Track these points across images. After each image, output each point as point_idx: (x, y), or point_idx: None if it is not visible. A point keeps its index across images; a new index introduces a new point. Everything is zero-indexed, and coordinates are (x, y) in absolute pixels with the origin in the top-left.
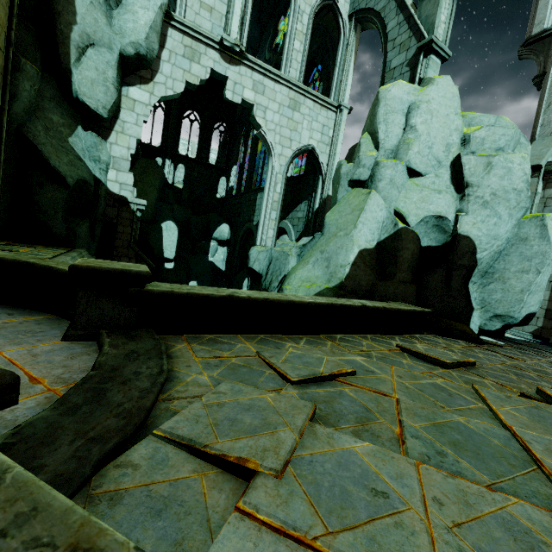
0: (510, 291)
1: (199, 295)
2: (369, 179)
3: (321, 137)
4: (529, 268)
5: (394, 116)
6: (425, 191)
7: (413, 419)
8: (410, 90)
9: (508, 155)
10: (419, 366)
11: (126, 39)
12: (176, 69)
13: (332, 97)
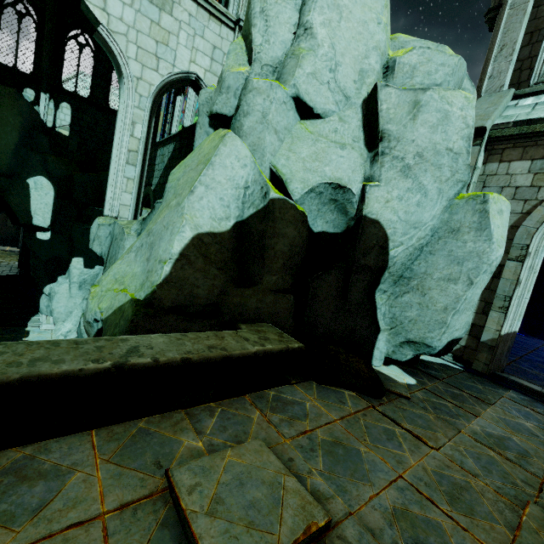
0: (429, 308)
1: None
2: (234, 114)
3: (210, 64)
4: (458, 275)
5: (280, 6)
6: (321, 143)
7: None
8: None
9: (446, 92)
10: None
11: None
12: None
13: (231, 7)
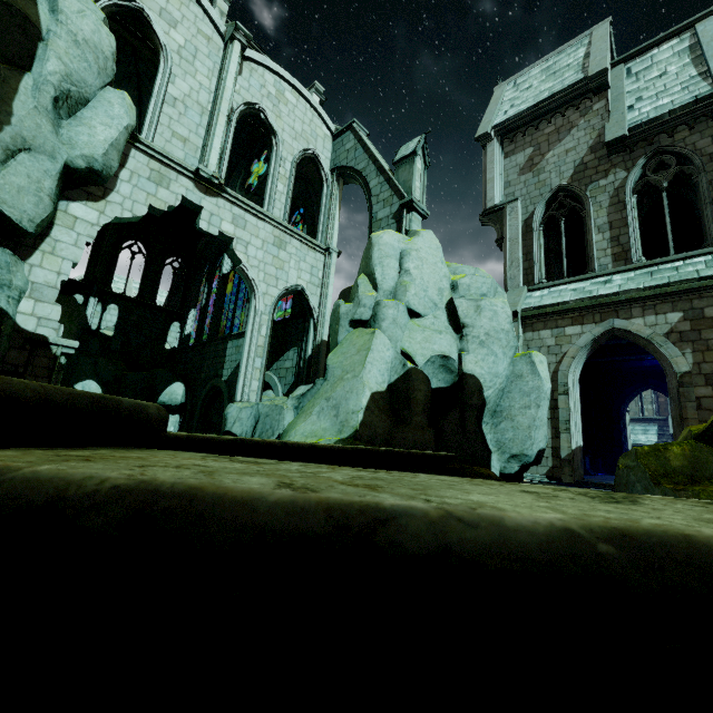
0: (519, 429)
1: (203, 438)
2: (372, 319)
3: (310, 278)
4: (530, 403)
5: (388, 260)
6: (427, 332)
7: None
8: (400, 238)
9: (492, 300)
10: None
11: (76, 151)
12: (138, 191)
13: (319, 239)
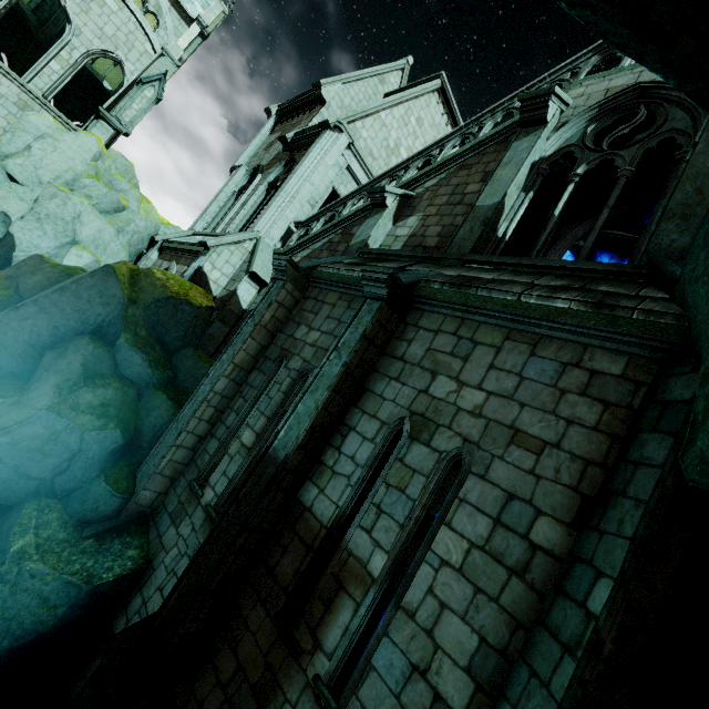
0: None
1: None
2: None
3: None
4: None
5: (25, 134)
6: (12, 195)
7: None
8: (53, 126)
9: (72, 196)
10: None
11: None
12: None
13: None
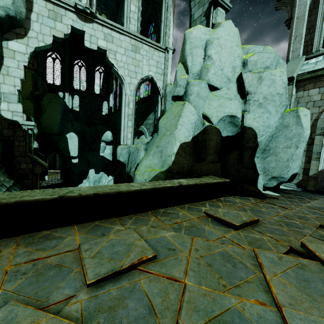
0: (280, 161)
1: (28, 201)
2: (184, 95)
3: (156, 70)
4: (291, 145)
5: (197, 49)
6: (221, 100)
7: (190, 319)
8: (206, 31)
9: (272, 71)
10: (217, 232)
11: None
12: (44, 27)
13: (161, 42)
